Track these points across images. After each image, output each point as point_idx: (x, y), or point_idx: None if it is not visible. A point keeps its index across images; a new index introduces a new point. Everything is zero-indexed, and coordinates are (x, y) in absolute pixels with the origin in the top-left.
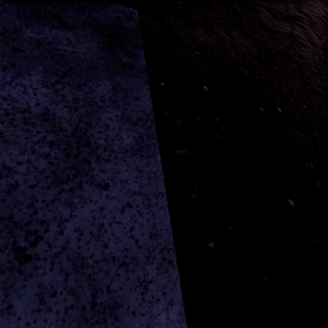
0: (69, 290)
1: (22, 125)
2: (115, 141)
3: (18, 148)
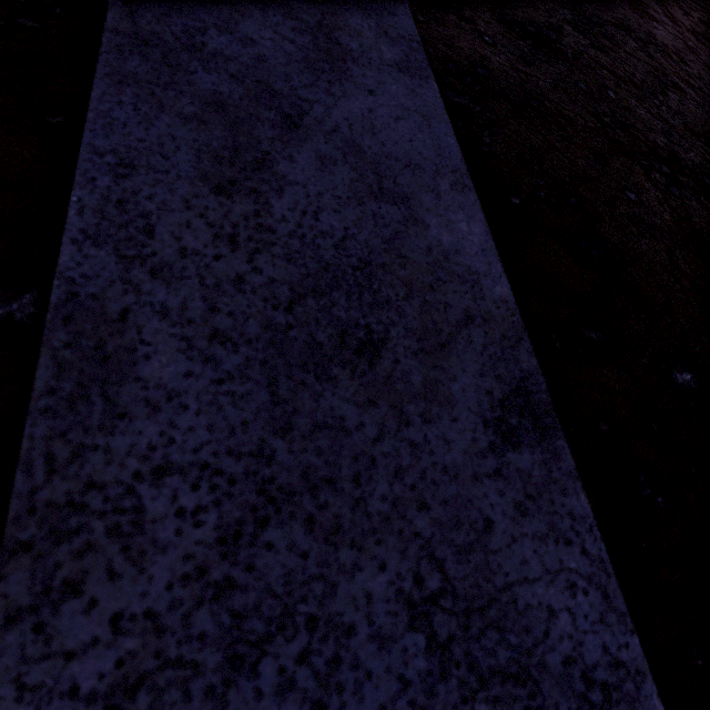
0: (350, 167)
1: (253, 2)
2: (373, 51)
3: (256, 24)
